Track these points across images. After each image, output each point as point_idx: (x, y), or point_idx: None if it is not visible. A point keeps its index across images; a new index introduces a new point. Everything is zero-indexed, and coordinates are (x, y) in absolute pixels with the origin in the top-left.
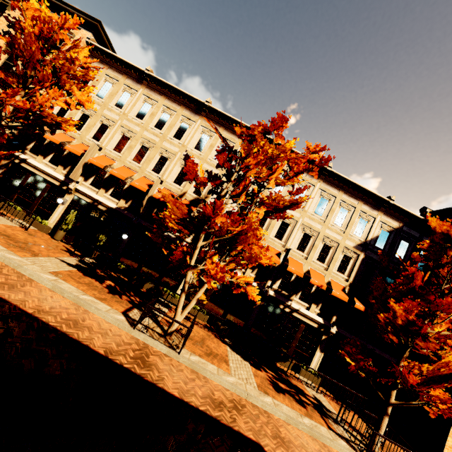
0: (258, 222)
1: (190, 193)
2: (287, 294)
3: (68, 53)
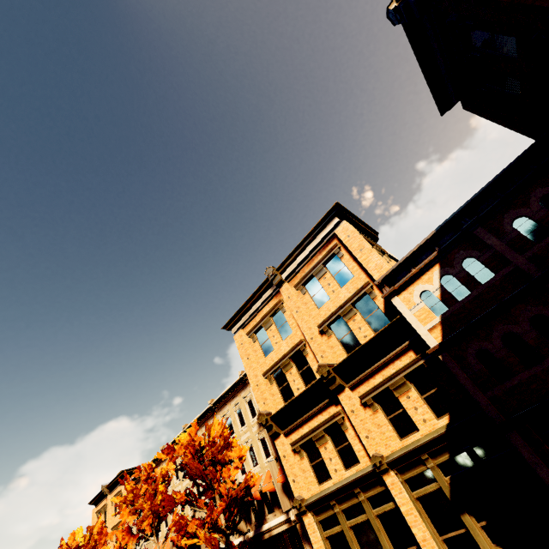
0: (176, 518)
1: (189, 513)
2: (261, 519)
3: (84, 544)
